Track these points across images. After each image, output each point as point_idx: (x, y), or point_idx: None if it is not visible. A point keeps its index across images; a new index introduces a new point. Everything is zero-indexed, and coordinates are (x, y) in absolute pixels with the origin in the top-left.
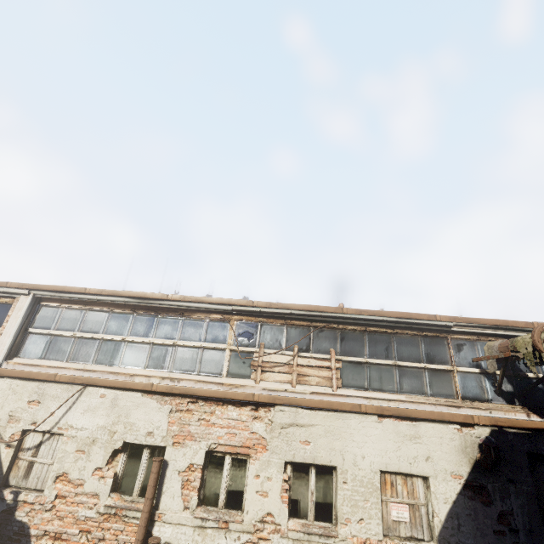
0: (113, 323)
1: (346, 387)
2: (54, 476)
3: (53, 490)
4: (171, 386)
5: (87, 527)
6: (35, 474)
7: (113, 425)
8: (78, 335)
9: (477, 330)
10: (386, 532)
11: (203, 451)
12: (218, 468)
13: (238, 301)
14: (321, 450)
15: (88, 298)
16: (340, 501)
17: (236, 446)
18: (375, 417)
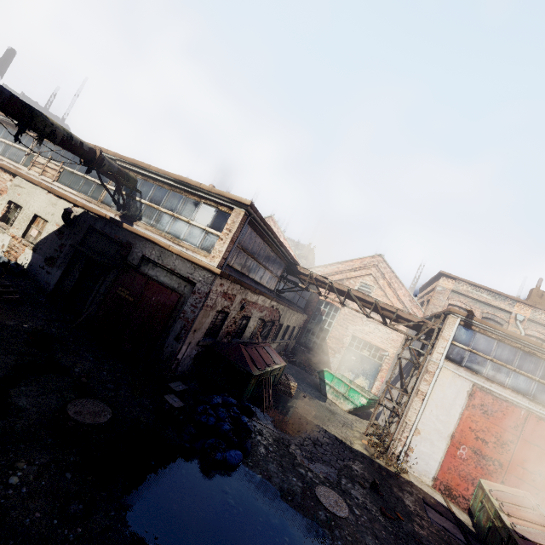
0: None
1: (59, 182)
2: None
3: None
4: None
5: None
6: None
7: None
8: None
9: (128, 166)
10: (26, 238)
11: None
12: None
13: None
14: (22, 199)
15: None
16: (16, 220)
17: None
18: (46, 192)
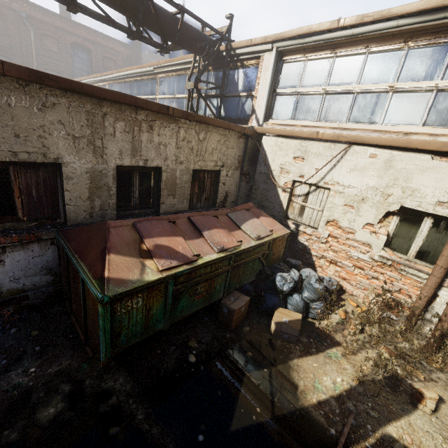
0: (373, 67)
1: None
2: (325, 220)
3: (326, 231)
4: None
5: (359, 265)
6: (307, 215)
7: (386, 188)
8: (327, 90)
9: None
10: None
11: None
12: None
13: None
14: None
15: (340, 36)
16: None
17: None
18: None
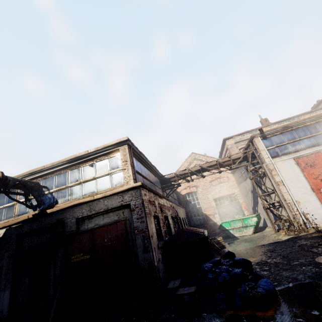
0: None
1: None
2: None
3: None
4: None
5: None
6: None
7: None
8: None
9: (26, 179)
10: None
11: None
12: None
13: None
14: None
15: None
16: None
17: None
18: None
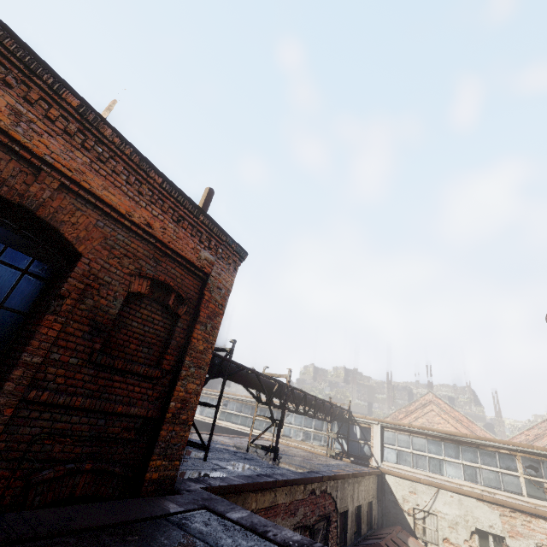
0: (432, 447)
1: None
2: (441, 538)
3: (444, 546)
4: (495, 499)
5: None
6: (428, 534)
7: (465, 516)
8: (414, 452)
9: None
10: None
11: (533, 546)
12: None
13: (520, 444)
14: None
15: (413, 430)
16: None
17: None
18: None
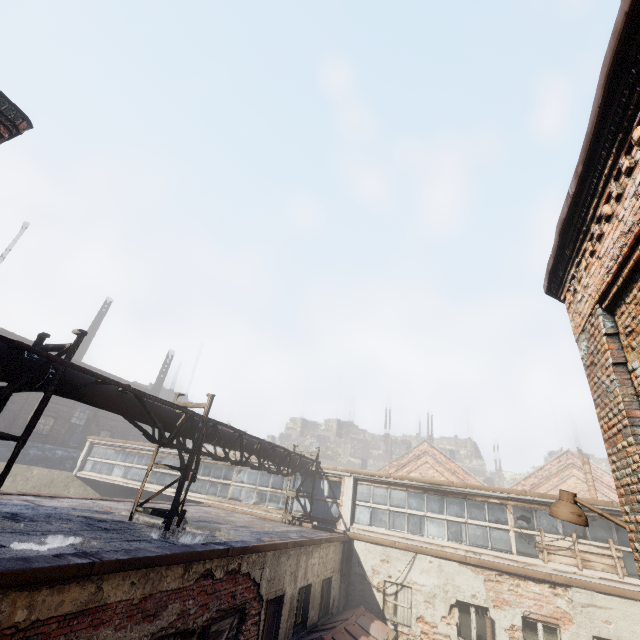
0: (413, 501)
1: (632, 575)
2: (415, 617)
3: (418, 627)
4: (480, 560)
5: None
6: (400, 613)
7: (444, 585)
8: (391, 509)
9: None
10: None
11: (519, 616)
12: (533, 631)
13: (512, 490)
14: (623, 631)
15: (392, 481)
16: None
17: (545, 616)
18: None
